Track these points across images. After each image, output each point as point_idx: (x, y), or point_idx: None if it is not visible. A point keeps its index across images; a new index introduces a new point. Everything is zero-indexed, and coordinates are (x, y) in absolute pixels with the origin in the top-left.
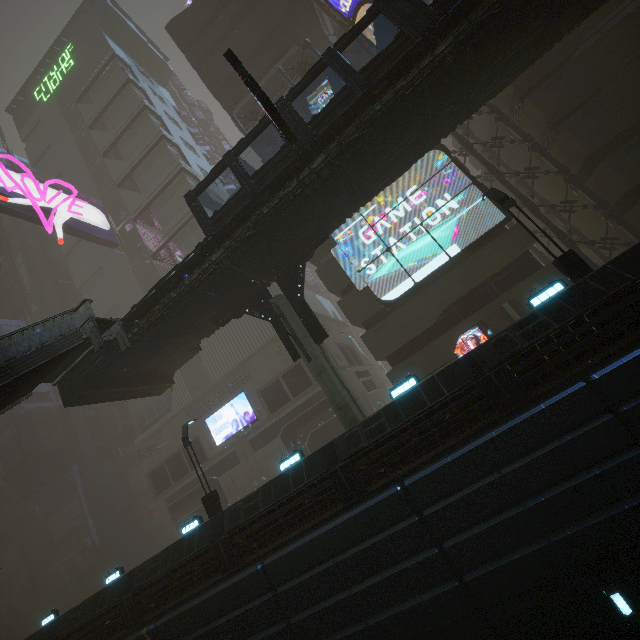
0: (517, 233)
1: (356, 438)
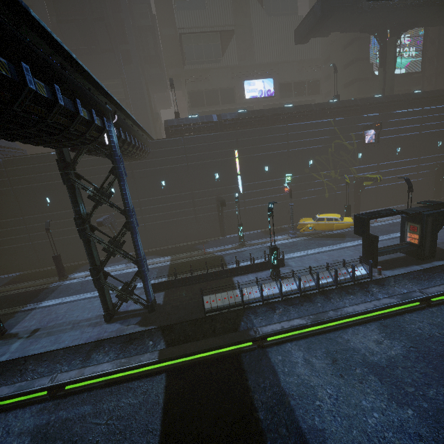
0: (418, 79)
1: (412, 95)
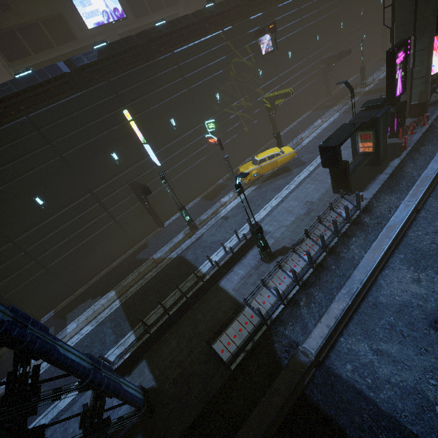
0: None
1: None
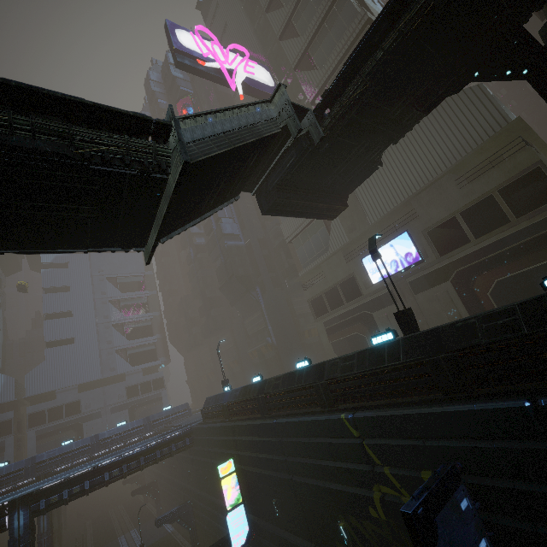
0: None
1: None
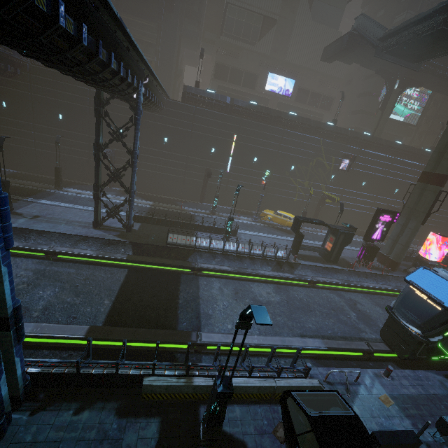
0: (411, 131)
1: (391, 143)
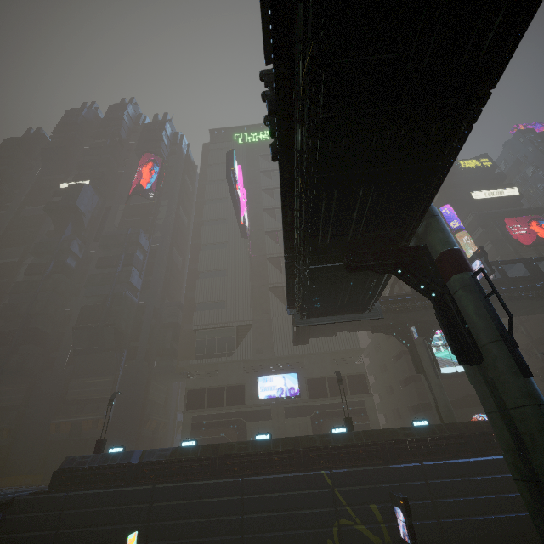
0: None
1: (480, 426)
